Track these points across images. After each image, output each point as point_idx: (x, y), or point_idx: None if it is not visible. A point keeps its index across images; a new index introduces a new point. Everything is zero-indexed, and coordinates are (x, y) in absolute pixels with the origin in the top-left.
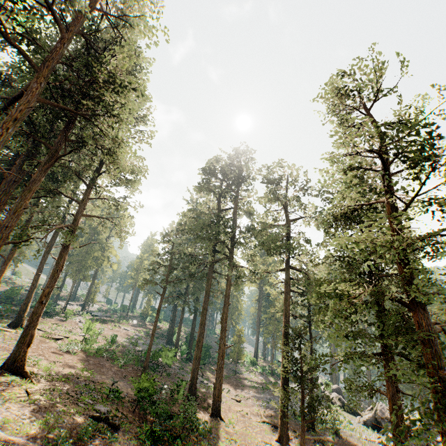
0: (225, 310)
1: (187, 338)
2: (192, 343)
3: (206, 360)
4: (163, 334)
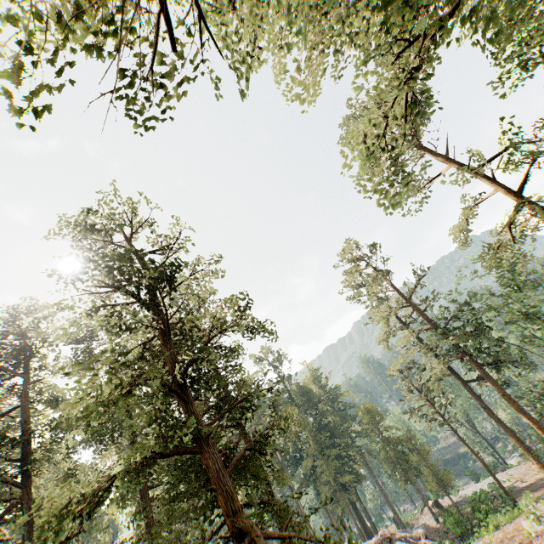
0: None
1: None
2: None
3: None
4: None
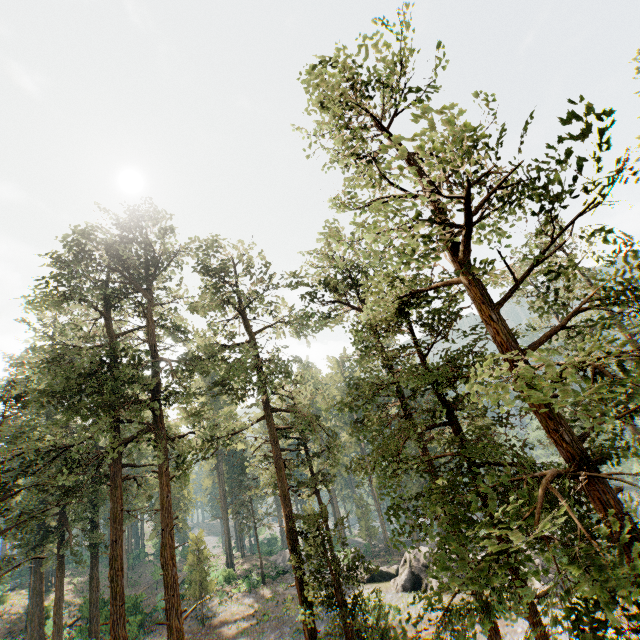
0: (167, 540)
1: (82, 608)
2: (98, 620)
3: (138, 634)
4: (15, 629)
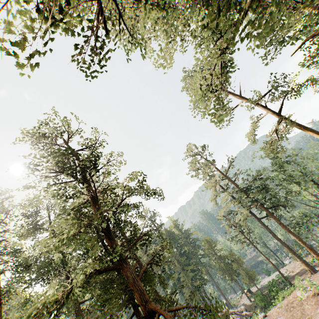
0: None
1: None
2: None
3: None
4: None
